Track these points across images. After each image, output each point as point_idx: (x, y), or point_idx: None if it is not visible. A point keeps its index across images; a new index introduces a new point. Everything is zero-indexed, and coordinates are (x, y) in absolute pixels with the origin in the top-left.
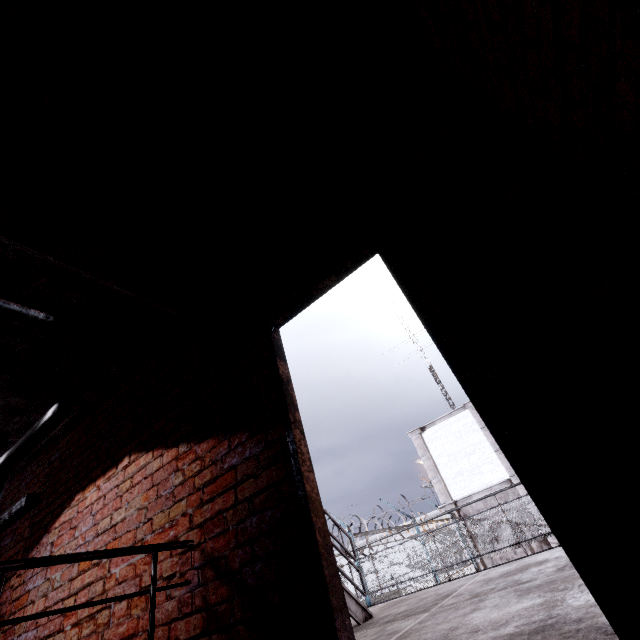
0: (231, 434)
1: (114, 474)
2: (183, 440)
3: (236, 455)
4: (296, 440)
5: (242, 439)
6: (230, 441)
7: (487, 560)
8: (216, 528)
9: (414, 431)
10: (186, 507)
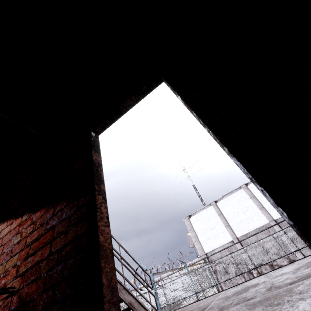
0: (56, 204)
1: None
2: (26, 211)
3: (56, 218)
4: (97, 203)
5: (62, 206)
6: (54, 209)
7: (222, 284)
8: (32, 276)
9: (186, 217)
10: (17, 260)
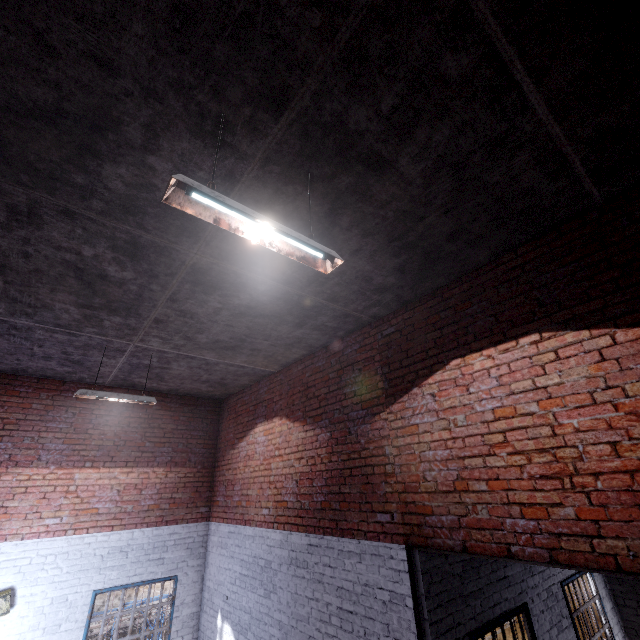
0: None
1: (514, 347)
2: None
3: None
4: None
5: None
6: None
7: None
8: None
9: None
10: None
